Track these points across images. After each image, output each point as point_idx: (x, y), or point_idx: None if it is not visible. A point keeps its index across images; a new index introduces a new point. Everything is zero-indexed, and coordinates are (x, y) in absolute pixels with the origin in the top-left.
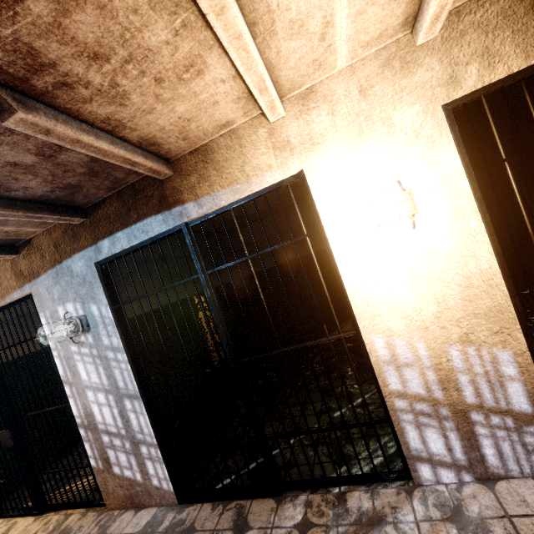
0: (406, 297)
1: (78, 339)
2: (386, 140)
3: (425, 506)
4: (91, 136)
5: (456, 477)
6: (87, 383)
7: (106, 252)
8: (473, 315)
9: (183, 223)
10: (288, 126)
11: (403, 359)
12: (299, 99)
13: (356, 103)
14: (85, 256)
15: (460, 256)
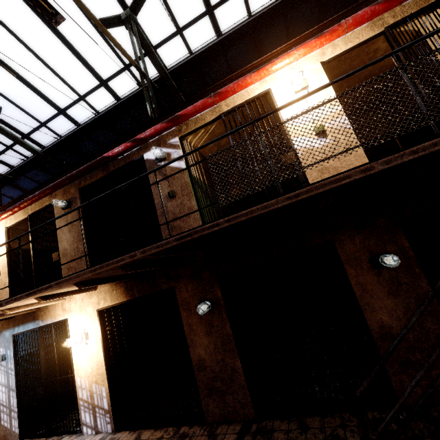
0: (85, 365)
1: (2, 363)
2: (85, 315)
3: None
4: (1, 317)
5: (91, 432)
6: (0, 382)
7: (16, 331)
8: (98, 374)
9: (38, 327)
10: (66, 304)
11: (83, 386)
12: (69, 297)
13: (81, 302)
14: (10, 331)
15: (97, 354)
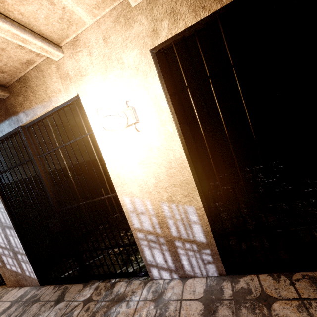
0: (139, 174)
1: None
2: (121, 73)
3: (147, 292)
4: None
5: (170, 276)
6: None
7: None
8: (174, 185)
9: (19, 126)
10: (67, 63)
11: (140, 210)
12: (71, 45)
13: (102, 47)
14: None
15: (165, 149)
